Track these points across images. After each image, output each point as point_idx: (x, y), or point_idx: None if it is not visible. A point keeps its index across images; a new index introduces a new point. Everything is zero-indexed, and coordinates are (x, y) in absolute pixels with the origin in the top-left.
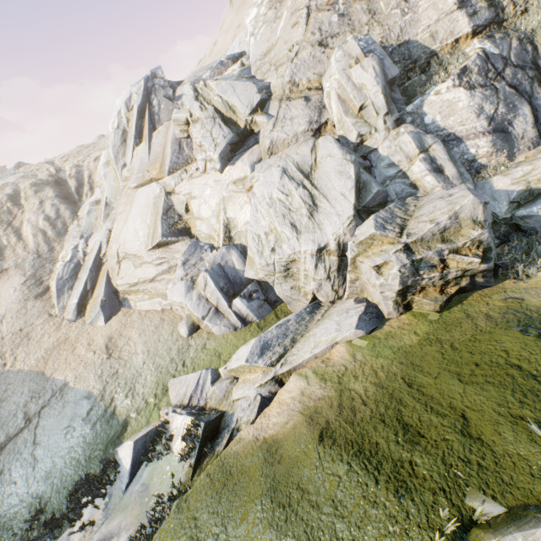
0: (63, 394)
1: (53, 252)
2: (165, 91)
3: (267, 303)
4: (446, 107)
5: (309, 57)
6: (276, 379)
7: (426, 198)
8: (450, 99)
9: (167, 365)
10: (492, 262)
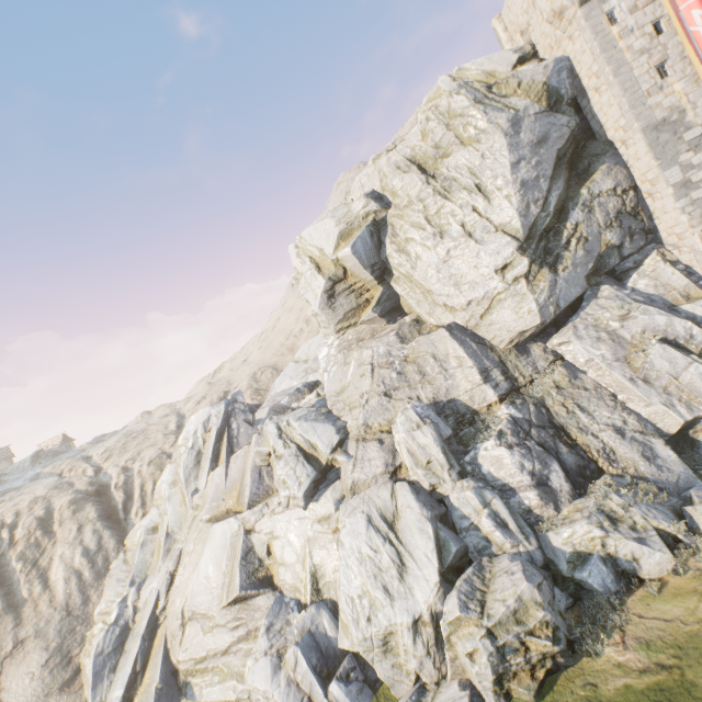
0: None
1: (88, 604)
2: (245, 415)
3: (367, 683)
4: (496, 461)
5: (378, 404)
6: None
7: (497, 563)
8: (497, 455)
9: None
10: (562, 643)
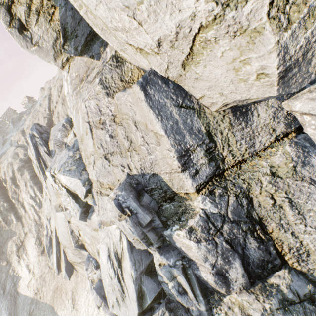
0: None
1: (41, 219)
2: (43, 148)
3: None
4: (185, 246)
5: (102, 166)
6: None
7: None
8: (186, 244)
9: None
10: None
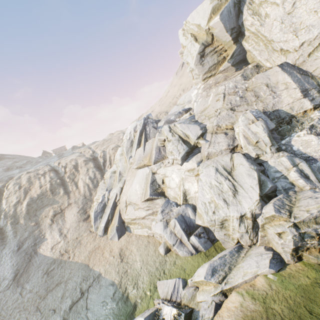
0: (99, 280)
1: (91, 195)
2: (152, 124)
3: (209, 240)
4: (305, 143)
5: (226, 114)
6: (223, 292)
7: (301, 194)
8: (306, 139)
9: (154, 271)
10: None
